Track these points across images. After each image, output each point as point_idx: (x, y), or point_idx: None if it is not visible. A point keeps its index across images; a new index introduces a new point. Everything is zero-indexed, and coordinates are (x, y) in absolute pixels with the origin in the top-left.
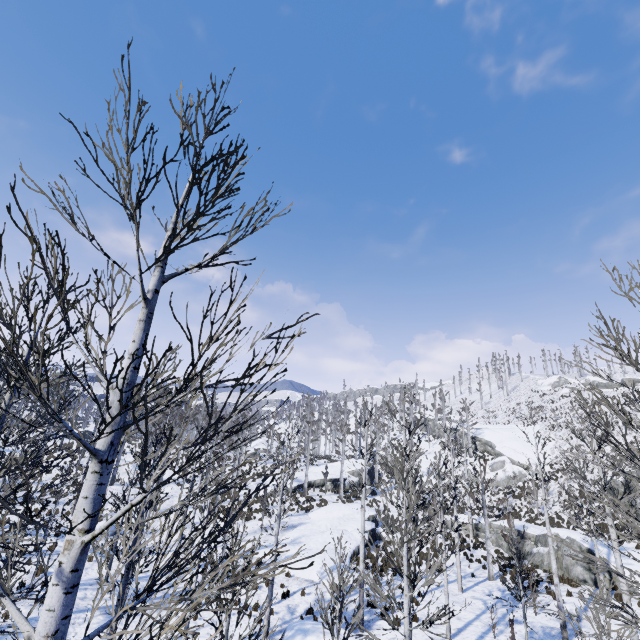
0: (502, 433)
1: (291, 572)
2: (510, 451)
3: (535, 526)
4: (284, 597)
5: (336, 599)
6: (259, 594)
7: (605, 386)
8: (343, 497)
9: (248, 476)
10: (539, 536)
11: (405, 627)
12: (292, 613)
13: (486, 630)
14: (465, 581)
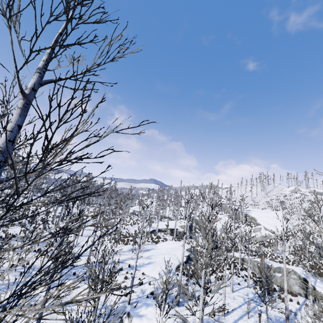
0: (261, 213)
1: (145, 272)
2: (264, 223)
3: (274, 262)
4: (140, 284)
5: (164, 292)
6: (127, 282)
7: (321, 194)
8: (175, 238)
9: (129, 223)
10: (276, 268)
11: (199, 314)
12: (143, 293)
13: (244, 314)
14: (234, 286)
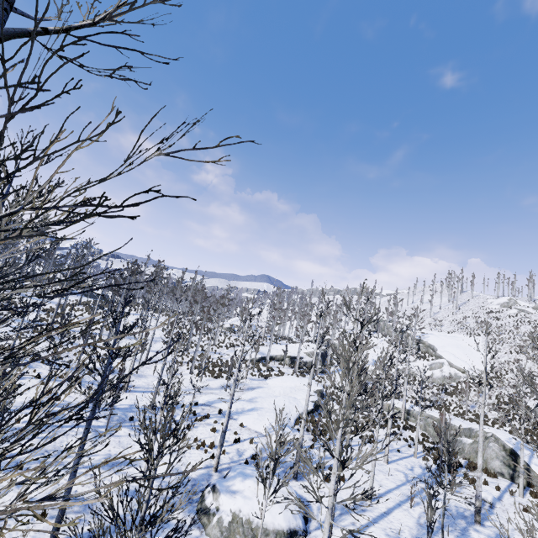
0: (445, 340)
1: (245, 423)
2: (450, 356)
3: (462, 420)
4: (236, 442)
5: (271, 459)
6: (216, 436)
7: None
8: (298, 371)
9: (222, 344)
10: (465, 430)
11: (329, 500)
12: (240, 455)
13: (404, 500)
14: (391, 454)
